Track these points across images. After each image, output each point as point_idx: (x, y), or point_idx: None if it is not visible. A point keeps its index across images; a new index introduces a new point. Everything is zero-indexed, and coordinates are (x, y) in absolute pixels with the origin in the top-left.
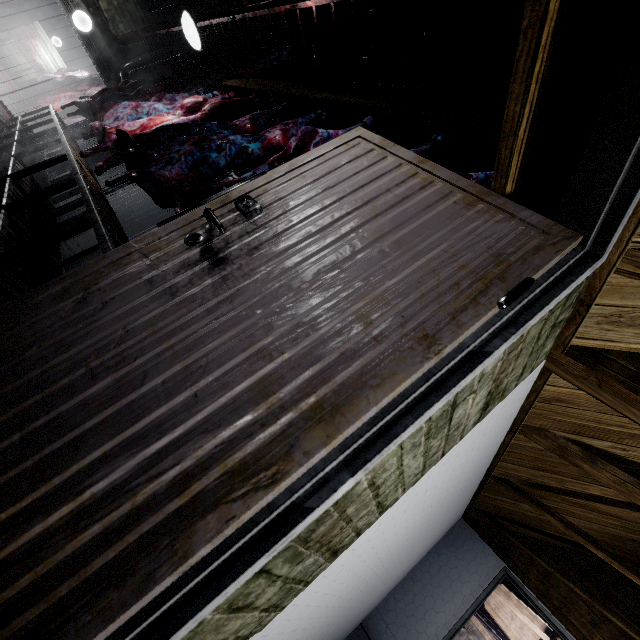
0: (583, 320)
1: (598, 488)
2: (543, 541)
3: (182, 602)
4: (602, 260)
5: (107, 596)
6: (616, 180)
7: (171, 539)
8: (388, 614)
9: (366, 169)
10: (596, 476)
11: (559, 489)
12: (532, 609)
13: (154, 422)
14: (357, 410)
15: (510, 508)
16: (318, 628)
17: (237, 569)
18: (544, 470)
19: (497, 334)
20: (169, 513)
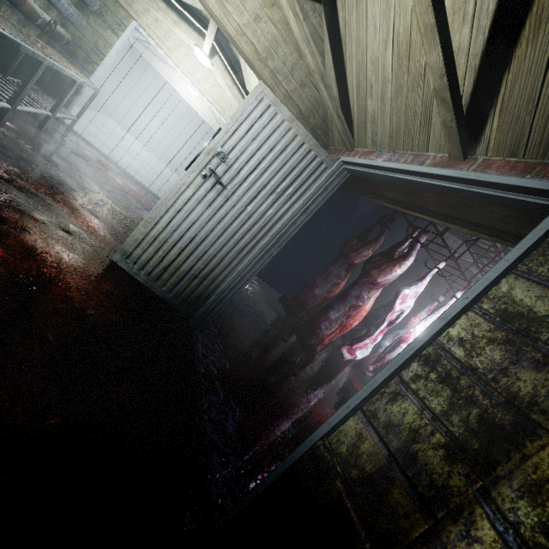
0: None
1: None
2: None
3: None
4: None
5: None
6: None
7: None
8: None
9: None
10: None
11: None
12: None
13: None
14: None
15: None
16: None
17: None
18: None
19: None
20: None
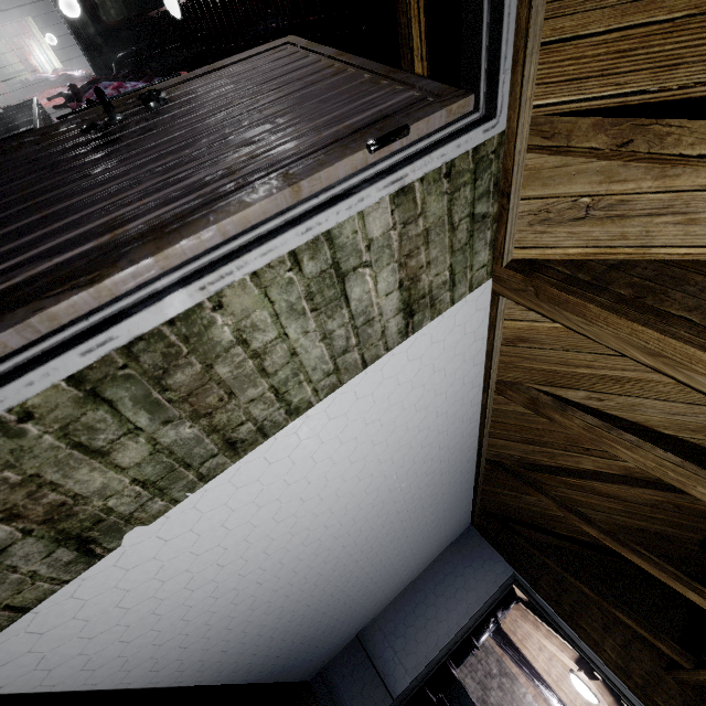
0: (508, 215)
1: (589, 460)
2: (557, 546)
3: None
4: (500, 125)
5: None
6: (482, 11)
7: None
8: (387, 625)
9: (285, 66)
10: (568, 427)
11: (553, 468)
12: (555, 631)
13: None
14: (194, 229)
15: (515, 504)
16: (270, 592)
17: (45, 360)
18: (533, 443)
19: (368, 180)
20: None
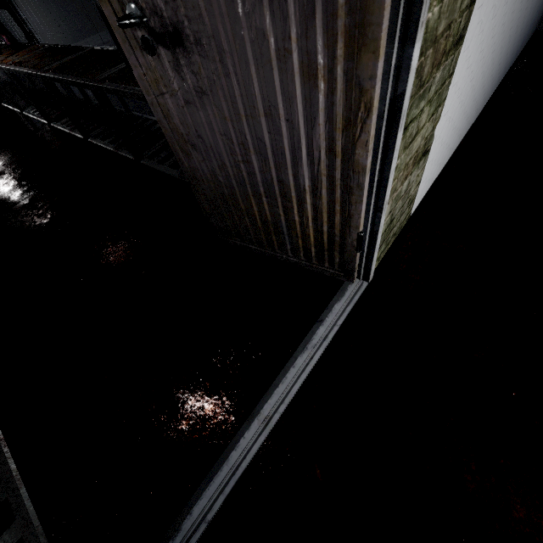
0: None
1: None
2: None
3: (380, 176)
4: None
5: (352, 199)
6: None
7: (352, 171)
8: None
9: None
10: None
11: None
12: None
13: (290, 149)
14: (376, 7)
15: None
16: (500, 44)
17: (390, 149)
18: None
19: None
20: (340, 165)
